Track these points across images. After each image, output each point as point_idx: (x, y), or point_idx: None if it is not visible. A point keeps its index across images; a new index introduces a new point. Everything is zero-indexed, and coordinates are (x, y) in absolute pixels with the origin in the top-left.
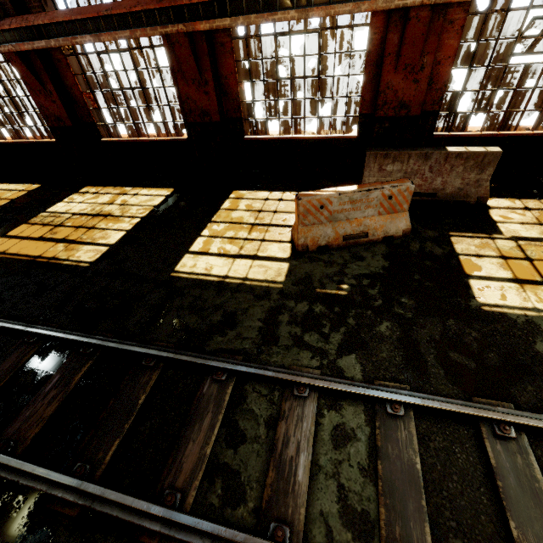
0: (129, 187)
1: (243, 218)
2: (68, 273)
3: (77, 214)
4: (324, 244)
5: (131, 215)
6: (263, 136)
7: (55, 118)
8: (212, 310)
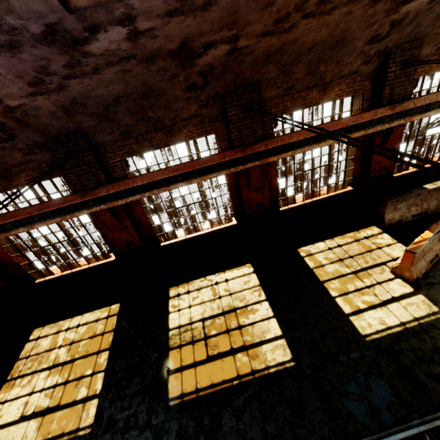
0: (209, 275)
1: (339, 270)
2: (290, 379)
3: (205, 319)
4: (424, 272)
5: (254, 300)
6: (292, 205)
7: (125, 243)
8: (436, 354)
